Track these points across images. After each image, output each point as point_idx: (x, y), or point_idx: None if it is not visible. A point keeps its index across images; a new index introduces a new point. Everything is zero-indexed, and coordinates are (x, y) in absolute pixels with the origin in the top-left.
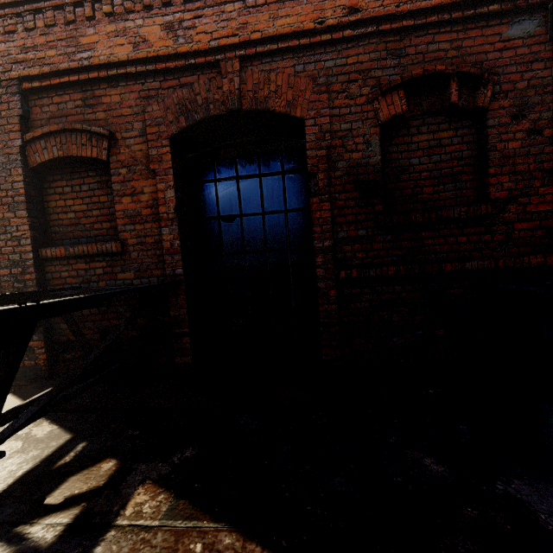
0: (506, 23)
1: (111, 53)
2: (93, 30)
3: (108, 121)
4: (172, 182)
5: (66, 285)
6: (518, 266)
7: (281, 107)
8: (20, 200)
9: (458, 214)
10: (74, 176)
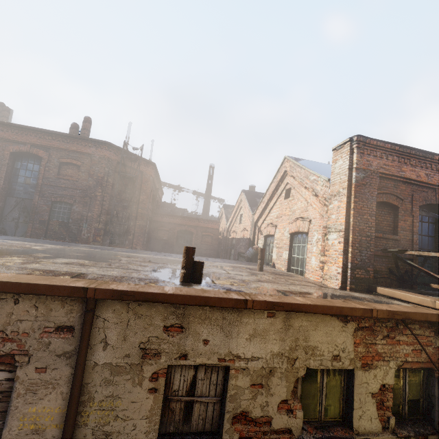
0: None
1: (410, 175)
2: (405, 167)
3: (400, 194)
4: (418, 221)
5: (377, 248)
6: None
7: None
8: (373, 213)
9: None
10: (380, 207)
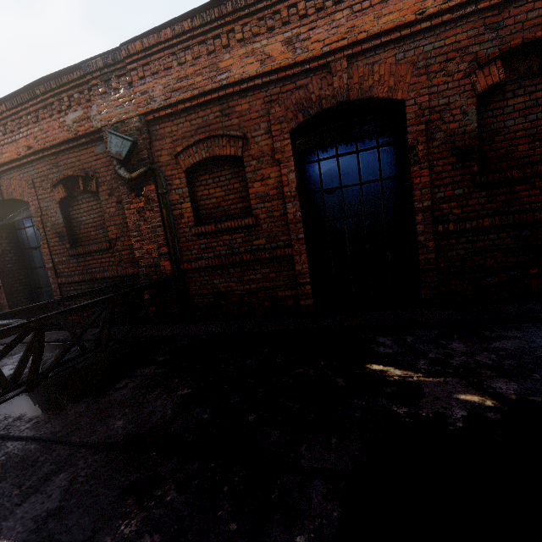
0: (95, 146)
1: None
2: None
3: None
4: None
5: None
6: (125, 274)
7: (19, 197)
8: None
9: (96, 248)
10: None
